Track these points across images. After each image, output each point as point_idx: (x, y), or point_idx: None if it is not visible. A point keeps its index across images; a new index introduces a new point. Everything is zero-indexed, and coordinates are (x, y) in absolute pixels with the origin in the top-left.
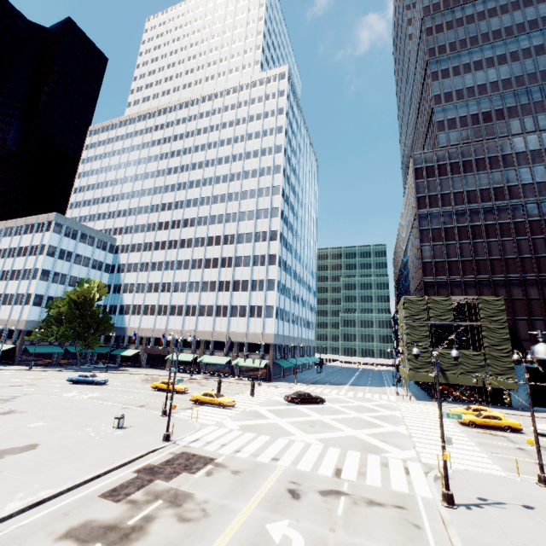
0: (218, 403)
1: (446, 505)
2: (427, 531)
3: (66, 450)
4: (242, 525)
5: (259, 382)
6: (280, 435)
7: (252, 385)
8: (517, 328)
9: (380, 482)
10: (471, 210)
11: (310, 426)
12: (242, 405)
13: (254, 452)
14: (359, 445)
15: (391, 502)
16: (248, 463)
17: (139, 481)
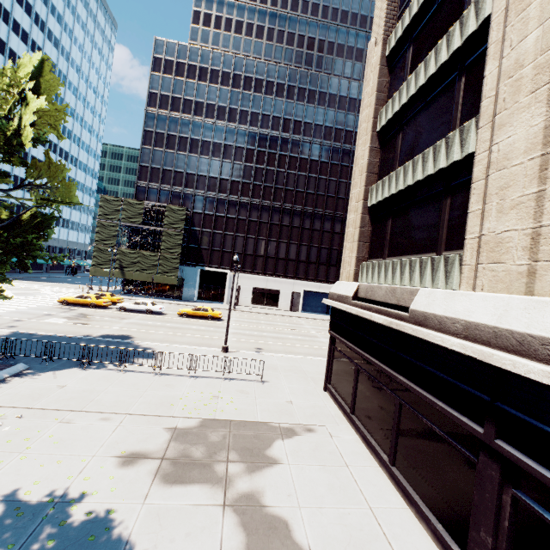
0: None
1: None
2: None
3: None
4: None
5: None
6: None
7: None
8: (202, 238)
9: None
10: (195, 122)
11: None
12: None
13: None
14: None
15: None
16: None
17: None
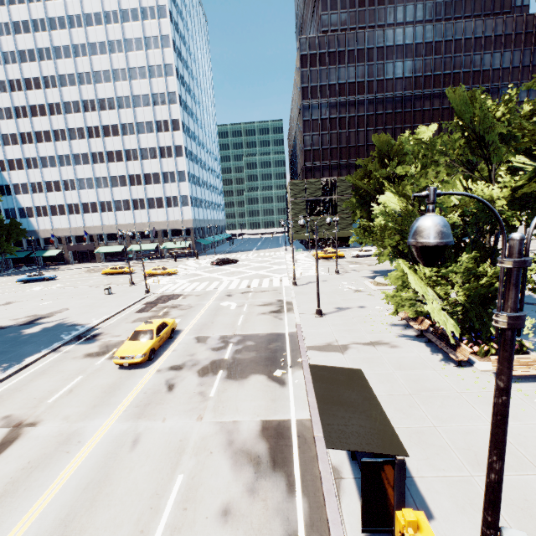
0: (166, 273)
1: (293, 286)
2: (284, 293)
3: (90, 306)
4: (210, 306)
5: (188, 258)
6: (215, 280)
7: (197, 254)
8: None
9: (268, 286)
10: (340, 103)
11: (231, 274)
12: (183, 272)
13: (203, 288)
14: (259, 277)
15: (271, 290)
16: (202, 292)
17: (150, 306)
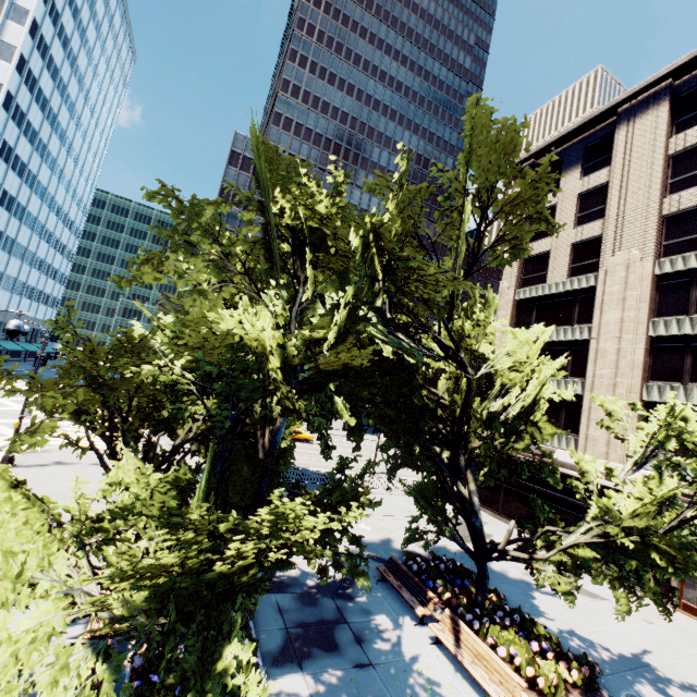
0: None
1: None
2: None
3: None
4: None
5: None
6: None
7: None
8: None
9: None
10: None
11: None
12: None
13: None
14: None
15: None
16: None
17: None
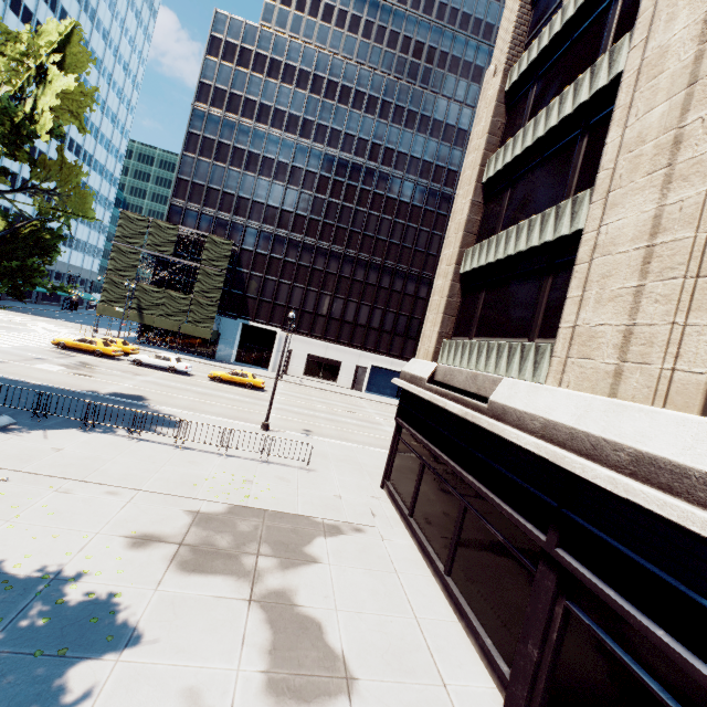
0: None
1: None
2: None
3: None
4: None
5: None
6: None
7: None
8: (250, 283)
9: None
10: (257, 131)
11: None
12: None
13: None
14: None
15: None
16: None
17: None
